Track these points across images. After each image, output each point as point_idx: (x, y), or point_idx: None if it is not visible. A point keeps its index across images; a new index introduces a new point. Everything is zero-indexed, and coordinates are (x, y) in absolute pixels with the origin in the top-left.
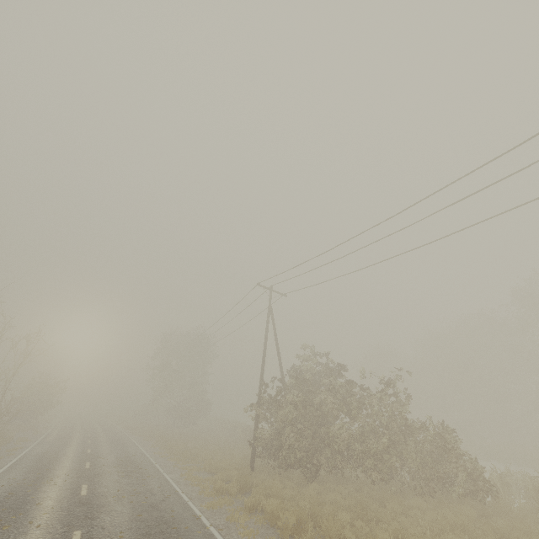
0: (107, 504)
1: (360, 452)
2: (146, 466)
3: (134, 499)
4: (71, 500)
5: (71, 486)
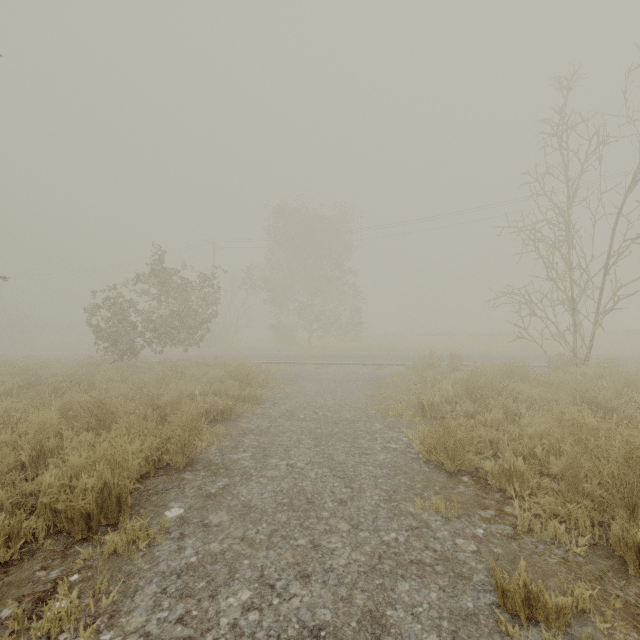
0: None
1: None
2: None
3: None
4: None
5: None
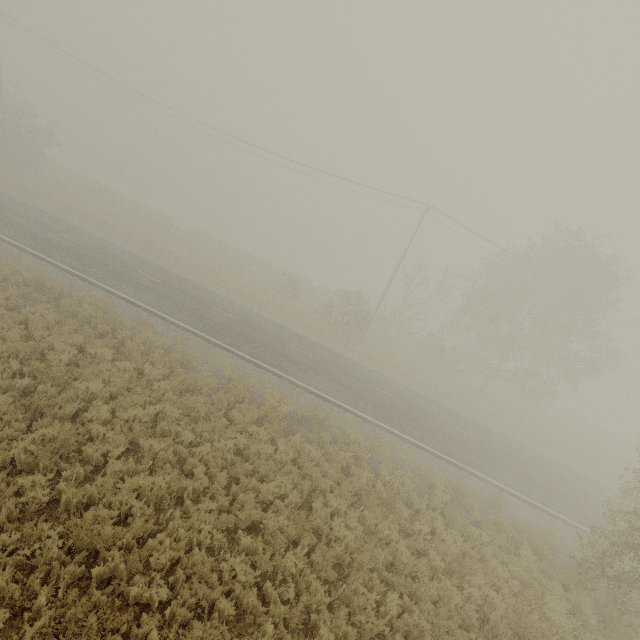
0: None
1: None
2: None
3: None
4: None
5: None
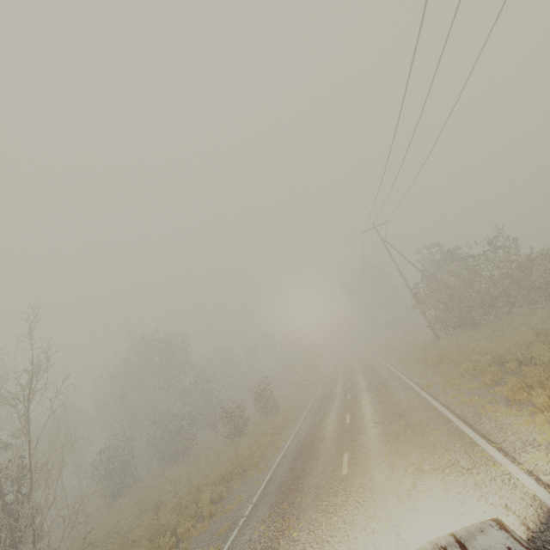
0: (358, 384)
1: (489, 300)
2: (376, 365)
3: (369, 379)
4: (345, 389)
5: (344, 385)
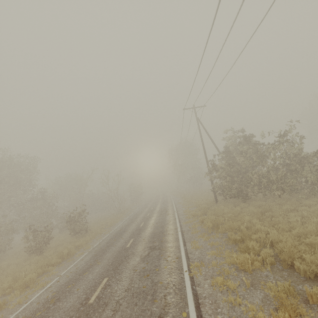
0: (146, 228)
1: (266, 183)
2: (170, 210)
3: (156, 225)
4: (136, 229)
5: (139, 223)
